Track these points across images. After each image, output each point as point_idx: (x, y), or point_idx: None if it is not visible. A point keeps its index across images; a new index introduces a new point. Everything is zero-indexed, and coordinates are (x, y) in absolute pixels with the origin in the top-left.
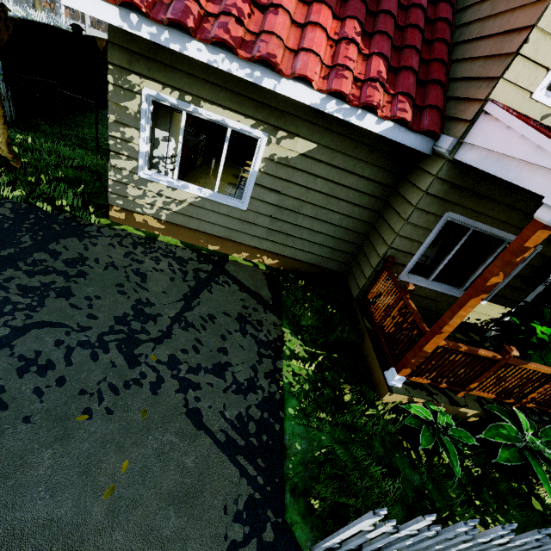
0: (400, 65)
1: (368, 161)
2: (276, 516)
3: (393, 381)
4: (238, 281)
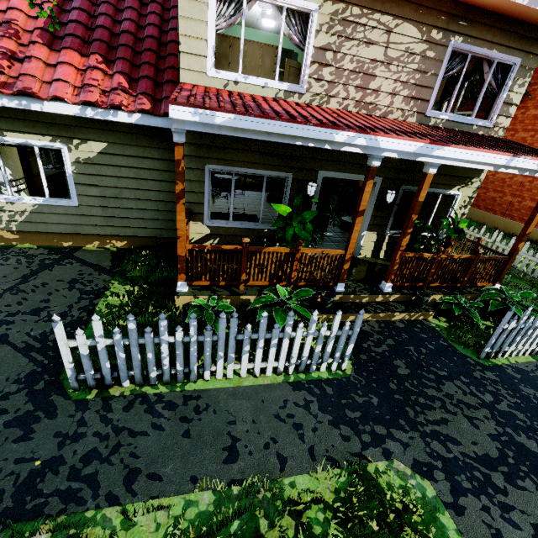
0: (139, 76)
1: (151, 146)
2: (51, 377)
3: (179, 288)
4: (83, 261)
